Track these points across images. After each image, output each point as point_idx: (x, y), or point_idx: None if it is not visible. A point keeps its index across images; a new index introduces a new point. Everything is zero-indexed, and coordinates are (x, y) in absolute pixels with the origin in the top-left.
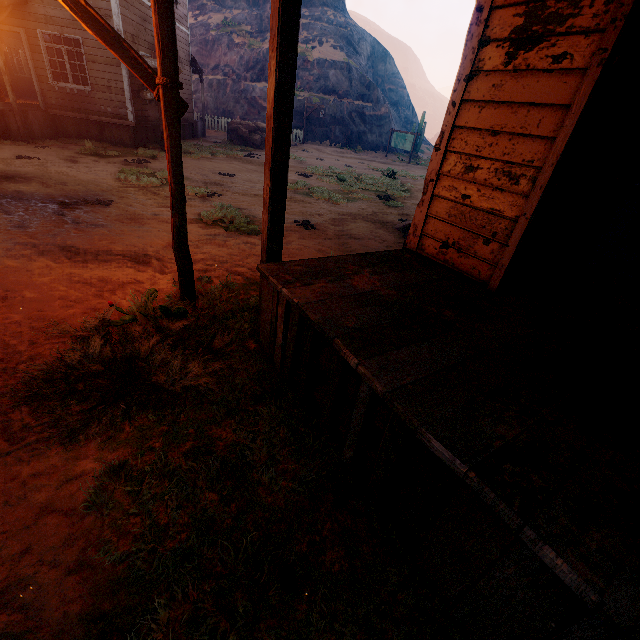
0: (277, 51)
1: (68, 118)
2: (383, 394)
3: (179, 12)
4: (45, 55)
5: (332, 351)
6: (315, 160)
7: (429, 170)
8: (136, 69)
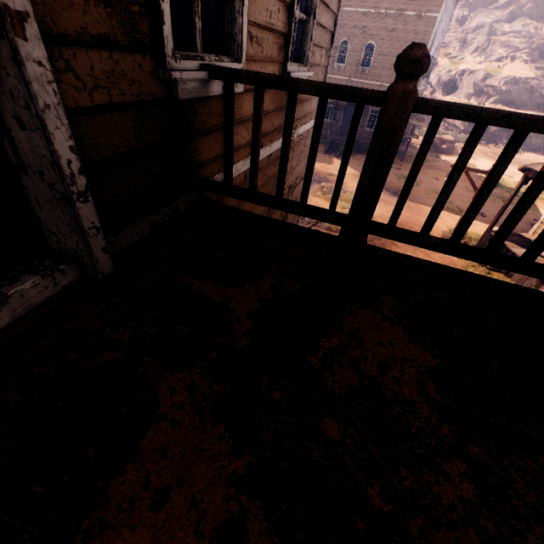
0: (511, 196)
1: (364, 142)
2: (514, 252)
3: (426, 80)
4: (368, 118)
5: (502, 248)
6: (482, 166)
7: (542, 216)
8: (473, 187)
